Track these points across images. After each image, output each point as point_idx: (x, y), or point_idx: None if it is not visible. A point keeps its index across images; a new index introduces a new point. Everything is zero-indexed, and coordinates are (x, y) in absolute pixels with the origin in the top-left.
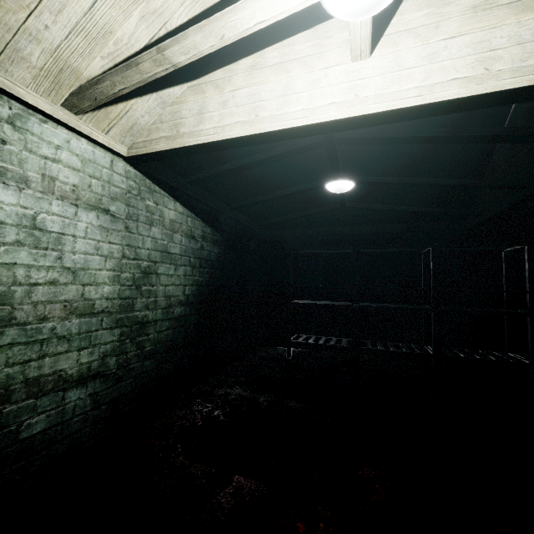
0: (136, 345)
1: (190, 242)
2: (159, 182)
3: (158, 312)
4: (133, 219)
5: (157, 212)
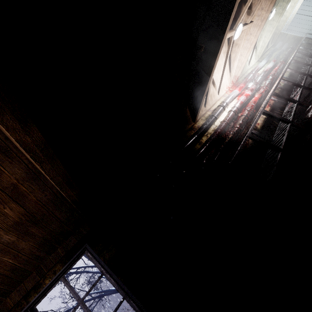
0: None
1: None
2: None
3: None
4: None
5: None
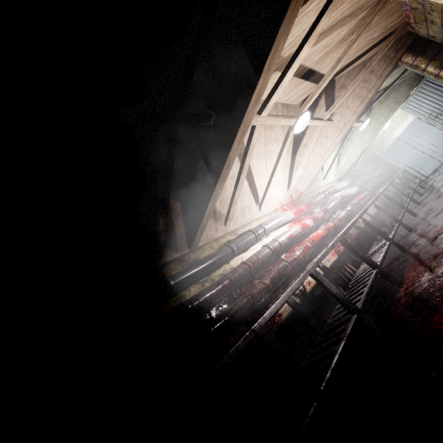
0: None
1: None
2: None
3: None
4: None
5: None
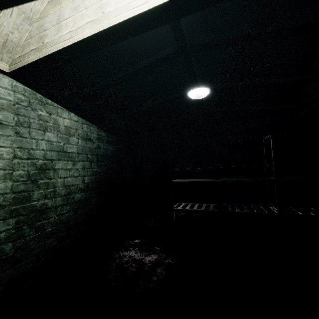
0: (35, 228)
1: (87, 143)
2: (51, 96)
3: (57, 199)
4: (24, 126)
5: (50, 120)
